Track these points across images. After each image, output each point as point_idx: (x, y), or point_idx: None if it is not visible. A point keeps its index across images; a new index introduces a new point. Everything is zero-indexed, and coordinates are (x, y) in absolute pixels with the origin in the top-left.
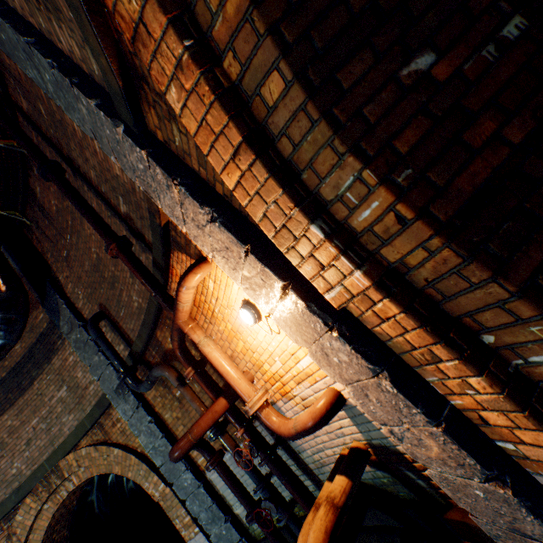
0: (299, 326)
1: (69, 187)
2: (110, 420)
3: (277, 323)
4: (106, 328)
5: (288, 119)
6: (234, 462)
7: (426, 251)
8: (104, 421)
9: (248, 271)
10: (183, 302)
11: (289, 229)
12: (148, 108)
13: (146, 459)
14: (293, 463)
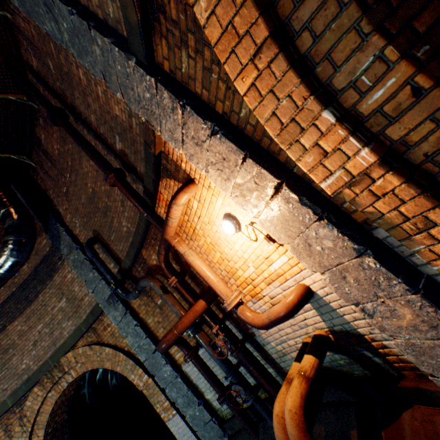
0: (285, 222)
1: (73, 129)
2: (102, 325)
3: (262, 225)
4: (99, 250)
5: (314, 10)
6: (206, 357)
7: (433, 123)
8: (97, 326)
9: (241, 178)
10: (173, 218)
11: (297, 122)
12: (159, 40)
13: (132, 356)
14: (258, 355)
